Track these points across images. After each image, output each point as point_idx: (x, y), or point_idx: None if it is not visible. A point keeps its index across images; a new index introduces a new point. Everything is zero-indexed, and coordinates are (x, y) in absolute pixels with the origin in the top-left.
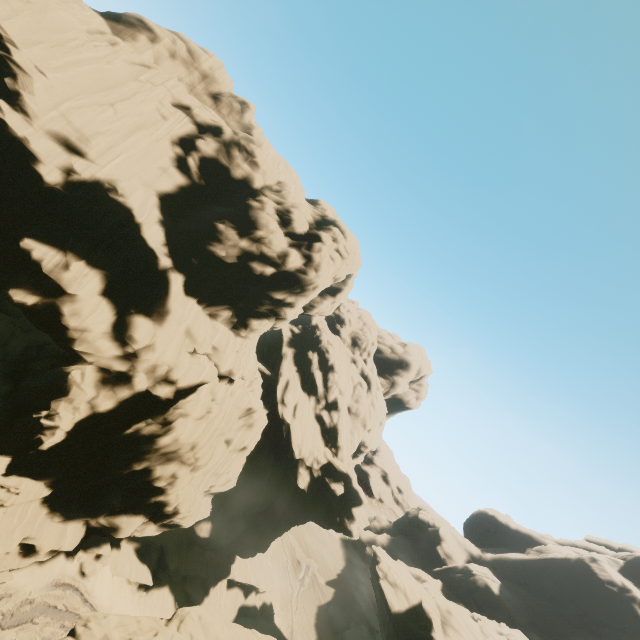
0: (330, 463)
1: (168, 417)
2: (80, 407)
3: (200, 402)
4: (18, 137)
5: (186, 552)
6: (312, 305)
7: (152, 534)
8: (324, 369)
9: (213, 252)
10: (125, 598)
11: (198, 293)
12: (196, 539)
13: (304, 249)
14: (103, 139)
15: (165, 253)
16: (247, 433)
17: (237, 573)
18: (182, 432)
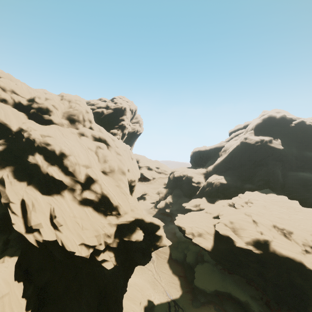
0: (119, 225)
1: None
2: None
3: None
4: None
5: None
6: None
7: None
8: (56, 161)
9: None
10: None
11: None
12: None
13: None
14: None
15: None
16: None
17: None
18: None
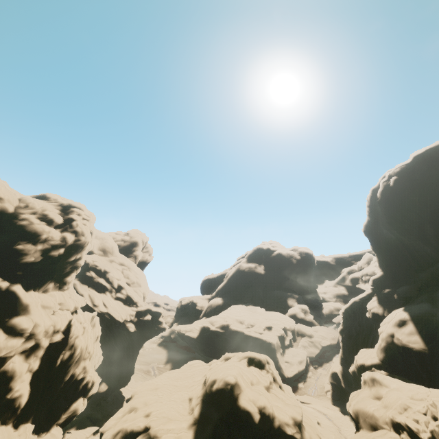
0: (137, 311)
1: (70, 344)
2: (27, 375)
3: (79, 327)
4: None
5: (99, 408)
6: None
7: (83, 409)
8: (102, 275)
9: (27, 262)
10: None
11: (30, 286)
12: (102, 395)
13: (69, 229)
14: None
15: (1, 280)
16: (95, 330)
17: (127, 395)
18: (82, 343)
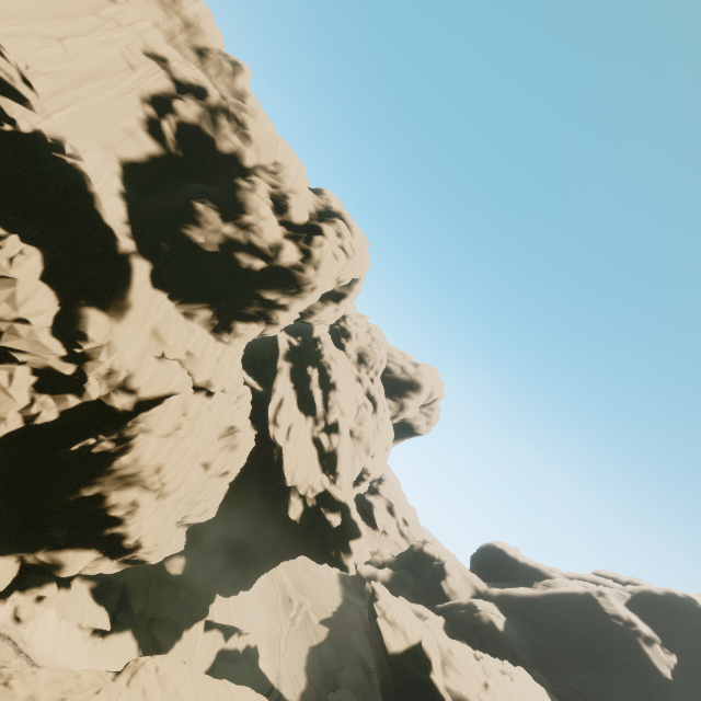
0: (327, 491)
1: (125, 433)
2: (7, 417)
3: (167, 416)
4: None
5: (155, 591)
6: (311, 311)
7: (110, 571)
8: (325, 387)
9: (189, 237)
10: (74, 646)
11: (170, 286)
12: (166, 577)
13: (302, 242)
14: (45, 81)
15: (127, 233)
16: (230, 456)
17: (217, 614)
18: (142, 451)
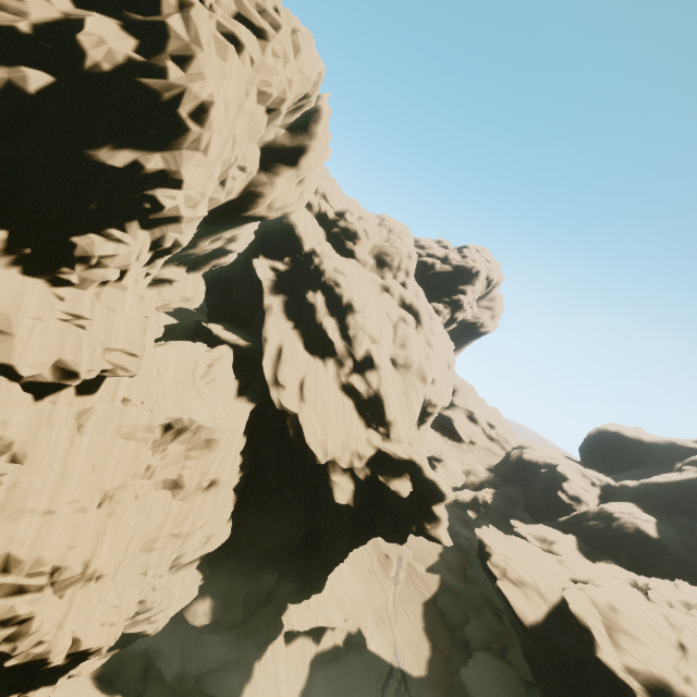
0: (381, 452)
1: None
2: None
3: None
4: None
5: (196, 637)
6: (253, 193)
7: (87, 671)
8: (338, 313)
9: None
10: None
11: None
12: (192, 629)
13: (128, 11)
14: None
15: None
16: (205, 460)
17: (295, 620)
18: None
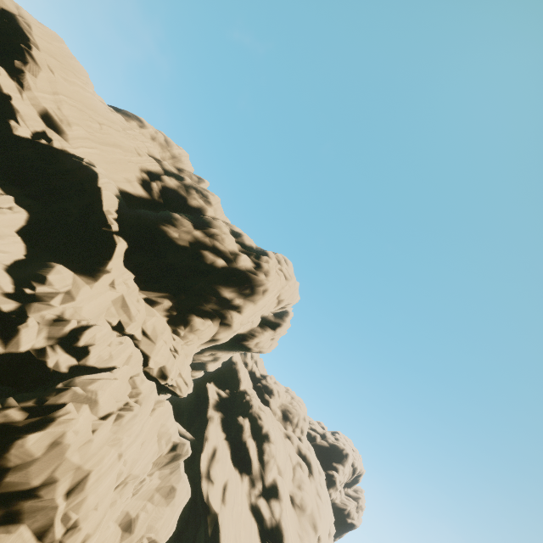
0: None
1: (48, 399)
2: None
3: (111, 385)
4: (2, 93)
5: None
6: (253, 334)
7: None
8: (257, 439)
9: (165, 231)
10: None
11: (138, 271)
12: None
13: (253, 257)
14: (84, 131)
15: (114, 217)
16: (157, 511)
17: None
18: (64, 430)
